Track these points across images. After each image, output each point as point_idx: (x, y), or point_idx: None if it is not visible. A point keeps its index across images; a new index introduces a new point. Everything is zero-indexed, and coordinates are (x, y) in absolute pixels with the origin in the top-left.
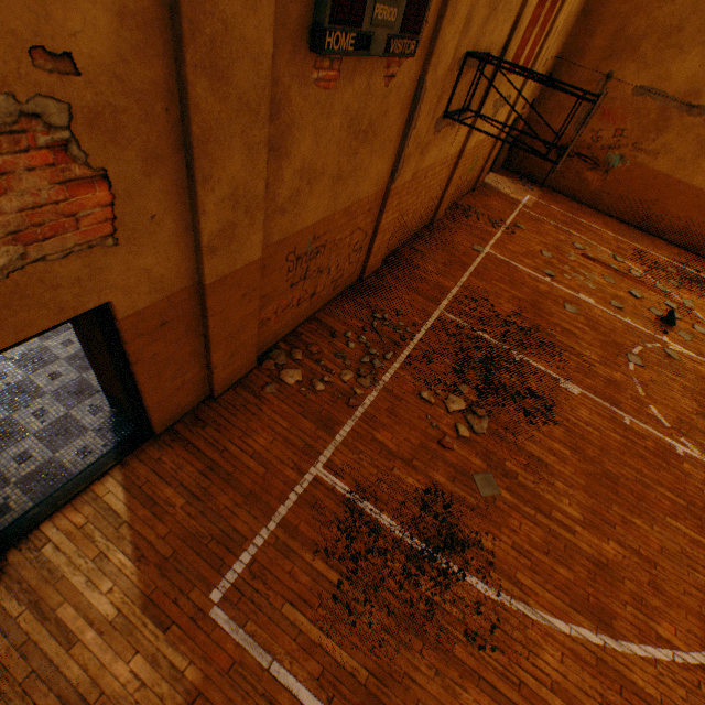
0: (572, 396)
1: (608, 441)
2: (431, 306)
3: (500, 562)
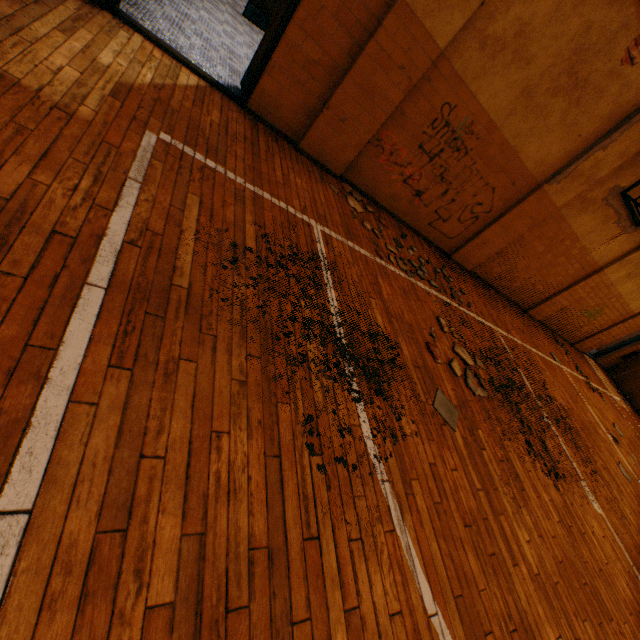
0: (589, 502)
1: (615, 579)
2: (490, 320)
3: (405, 451)
